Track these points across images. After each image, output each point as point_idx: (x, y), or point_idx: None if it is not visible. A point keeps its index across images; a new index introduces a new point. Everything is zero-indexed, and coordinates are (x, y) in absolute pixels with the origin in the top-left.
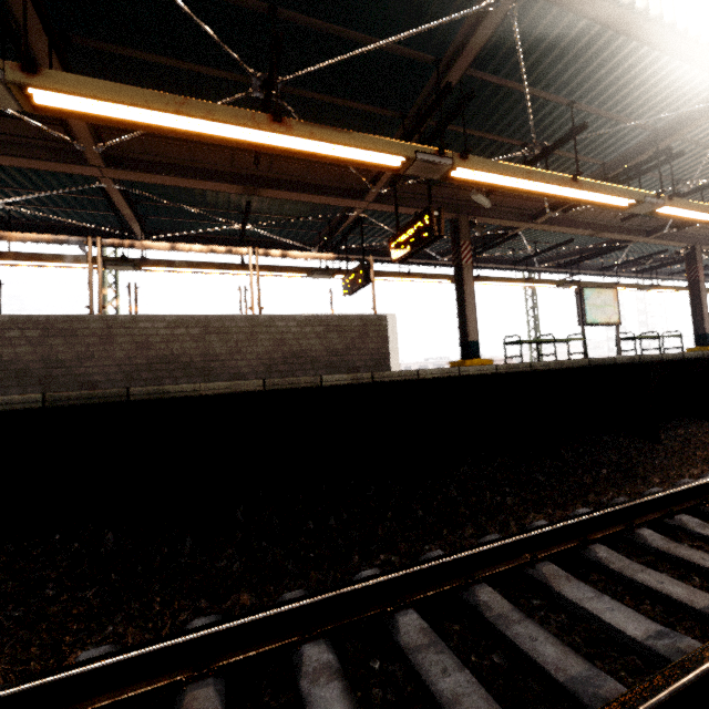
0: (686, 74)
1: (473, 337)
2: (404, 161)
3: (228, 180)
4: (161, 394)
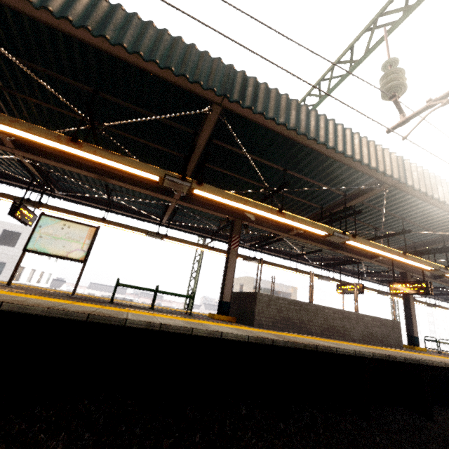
0: None
1: (416, 334)
2: (434, 269)
3: (326, 244)
4: (425, 363)
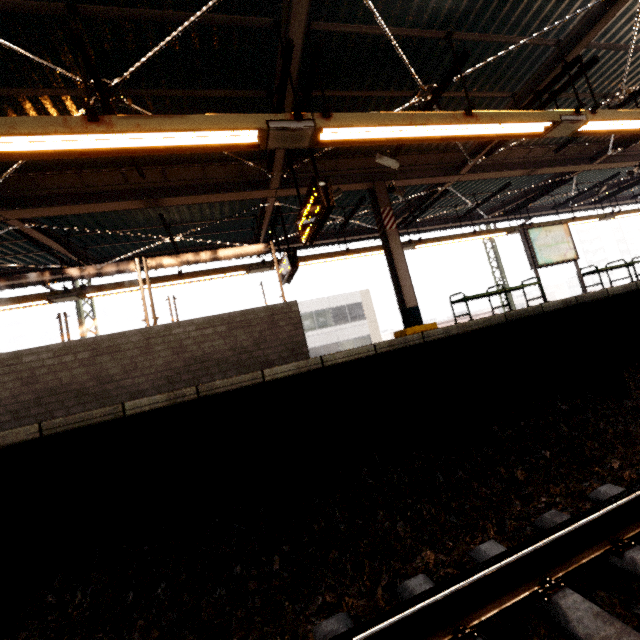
0: None
1: (411, 303)
2: (258, 134)
3: (128, 197)
4: None
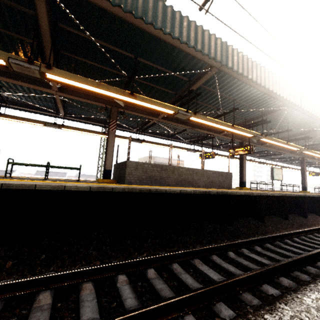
0: (316, 121)
1: (244, 180)
2: (253, 136)
3: (187, 124)
4: (231, 193)
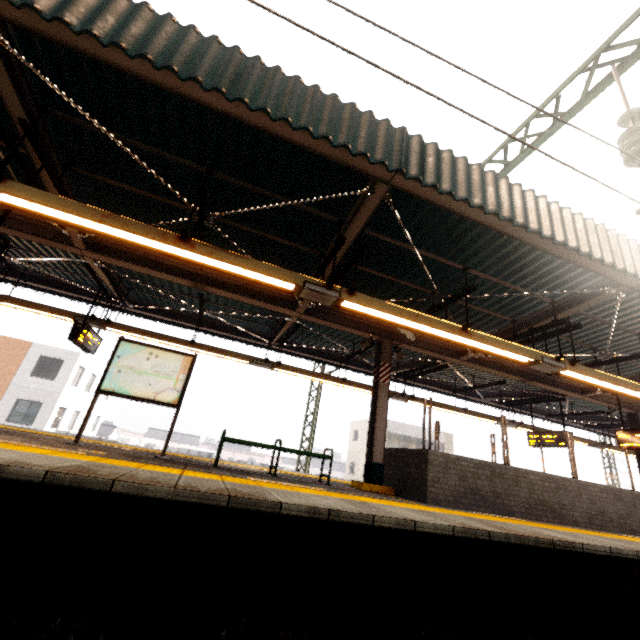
0: None
1: None
2: None
3: (514, 372)
4: None
